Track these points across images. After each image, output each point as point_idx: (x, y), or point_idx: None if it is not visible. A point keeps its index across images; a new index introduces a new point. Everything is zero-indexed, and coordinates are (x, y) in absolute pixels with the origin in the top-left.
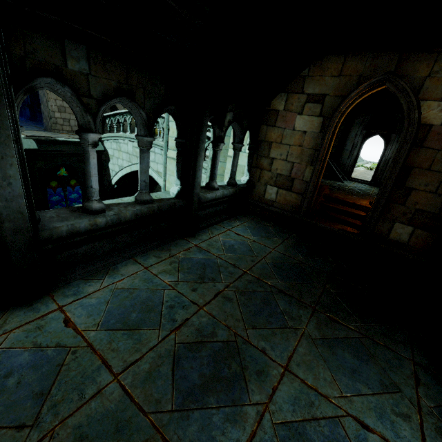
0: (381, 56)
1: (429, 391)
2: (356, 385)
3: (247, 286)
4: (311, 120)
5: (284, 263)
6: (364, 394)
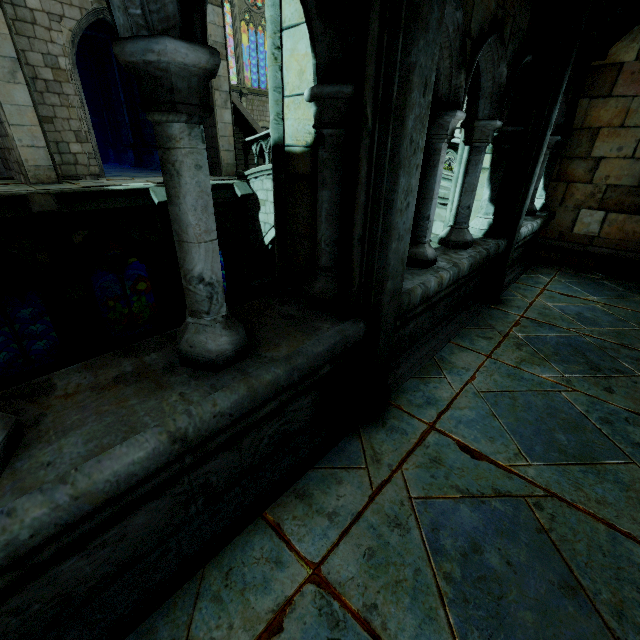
0: None
1: None
2: None
3: None
4: None
5: None
6: None
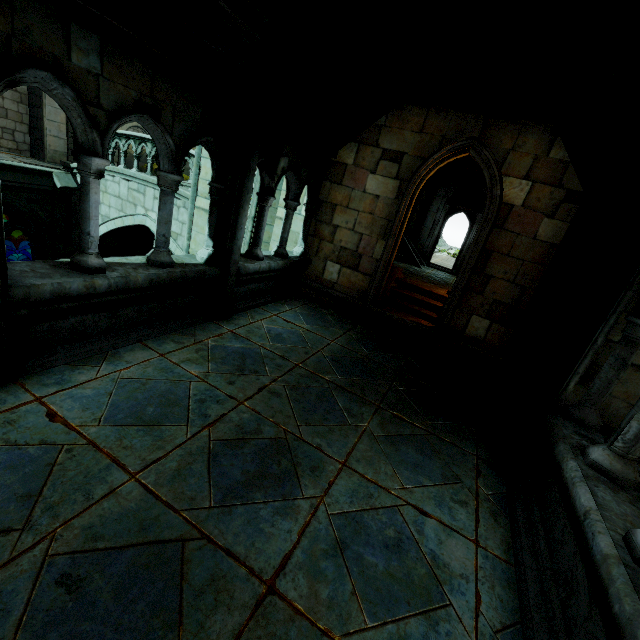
0: (466, 117)
1: (489, 481)
2: (417, 478)
3: (300, 381)
4: (385, 182)
5: (346, 357)
6: (426, 485)
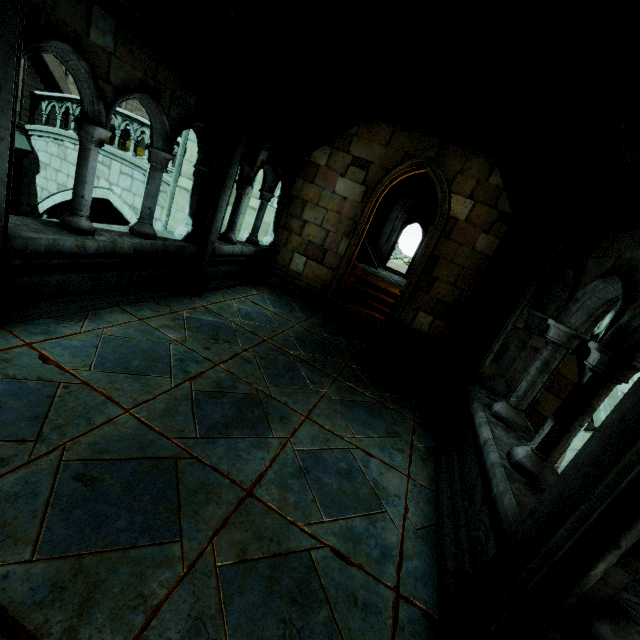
0: (426, 139)
1: (421, 438)
2: (366, 431)
3: (268, 353)
4: (353, 186)
5: (309, 338)
6: (372, 436)
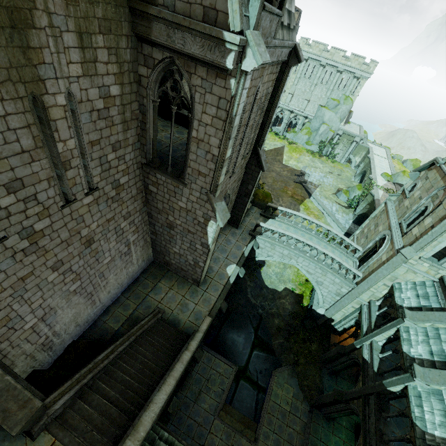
0: None
1: None
2: None
3: None
4: None
5: None
6: None
